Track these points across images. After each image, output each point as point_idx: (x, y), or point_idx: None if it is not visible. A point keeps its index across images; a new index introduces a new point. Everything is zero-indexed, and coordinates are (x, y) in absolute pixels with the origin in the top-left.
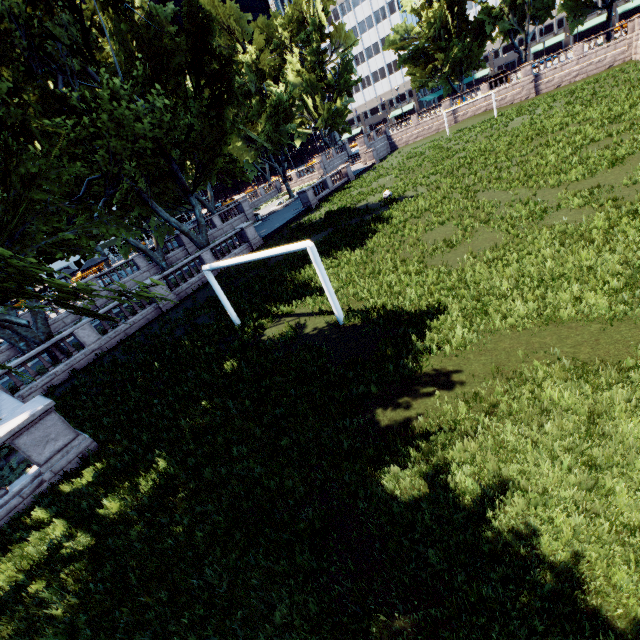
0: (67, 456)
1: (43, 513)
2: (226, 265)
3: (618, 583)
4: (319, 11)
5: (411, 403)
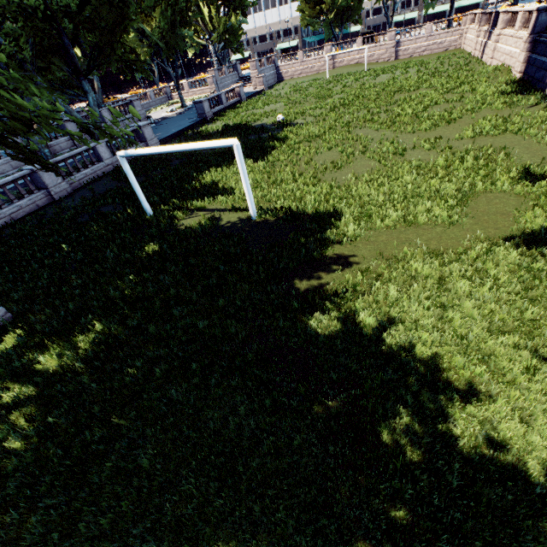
0: None
1: None
2: (145, 153)
3: (455, 365)
4: None
5: (320, 275)
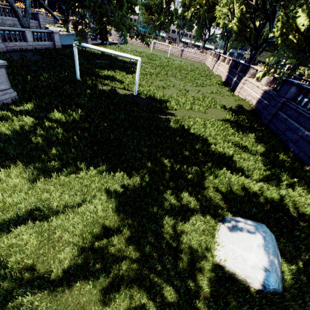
0: (5, 95)
1: (10, 113)
2: (92, 48)
3: (208, 140)
4: None
5: (167, 116)
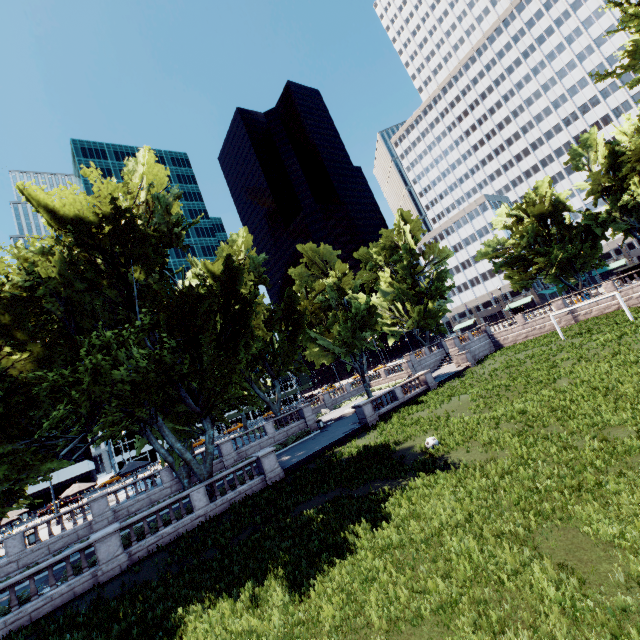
0: None
1: None
2: None
3: None
4: (408, 239)
5: None
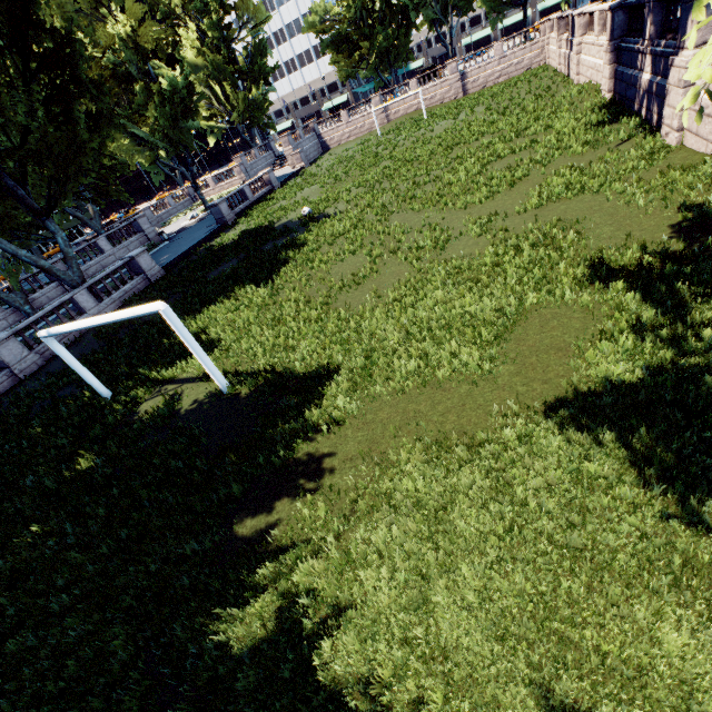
0: None
1: None
2: (67, 331)
3: None
4: None
5: (276, 504)
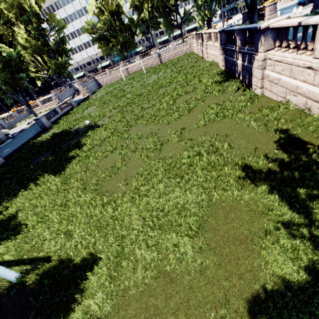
0: None
1: None
2: None
3: None
4: (33, 4)
5: None
